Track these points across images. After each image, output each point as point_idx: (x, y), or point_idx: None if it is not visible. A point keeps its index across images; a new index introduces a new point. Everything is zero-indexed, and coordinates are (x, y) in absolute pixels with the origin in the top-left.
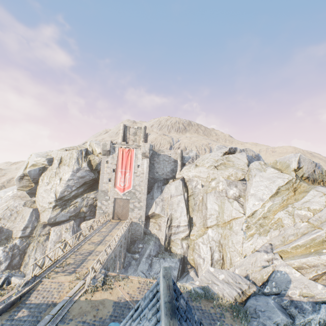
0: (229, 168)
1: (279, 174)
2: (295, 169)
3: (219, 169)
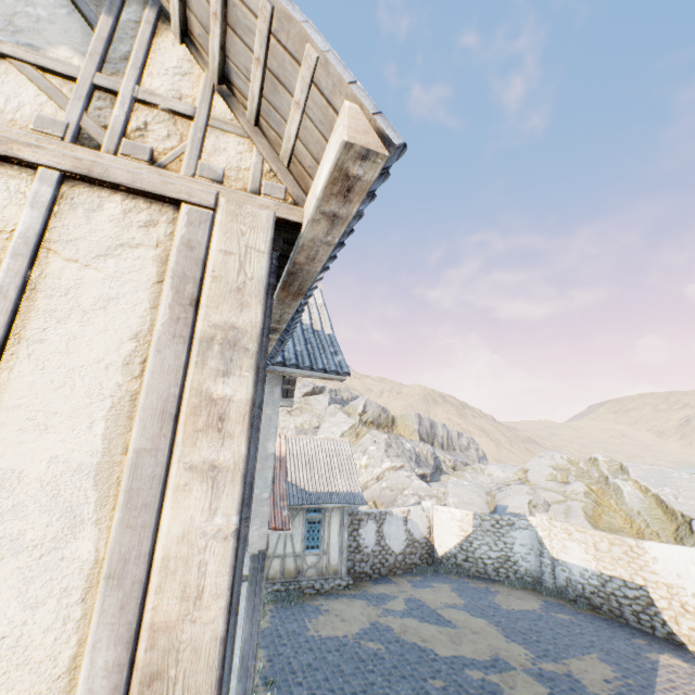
0: (305, 413)
1: (346, 419)
2: (361, 413)
3: (292, 415)
